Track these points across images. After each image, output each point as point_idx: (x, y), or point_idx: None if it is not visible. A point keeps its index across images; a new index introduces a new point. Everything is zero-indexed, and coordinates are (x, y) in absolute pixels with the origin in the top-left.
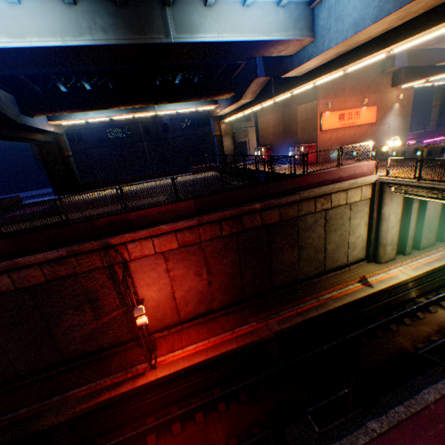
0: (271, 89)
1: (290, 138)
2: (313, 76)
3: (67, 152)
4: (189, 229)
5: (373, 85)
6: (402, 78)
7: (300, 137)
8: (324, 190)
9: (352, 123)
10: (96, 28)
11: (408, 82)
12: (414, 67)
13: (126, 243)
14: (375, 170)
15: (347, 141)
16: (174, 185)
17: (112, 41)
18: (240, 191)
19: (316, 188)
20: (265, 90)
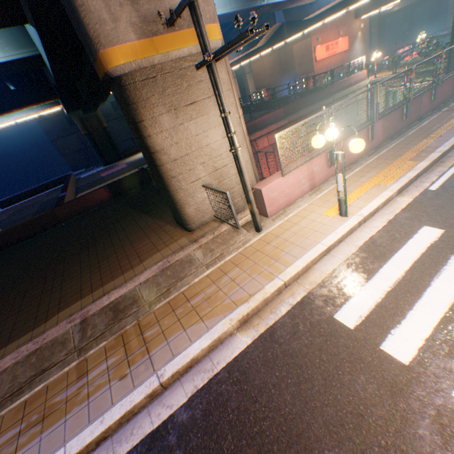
0: (284, 32)
1: (289, 74)
2: (323, 17)
3: (105, 124)
4: (283, 127)
5: (343, 19)
6: (362, 11)
7: (297, 71)
8: (344, 93)
9: (334, 53)
10: (232, 1)
11: (367, 14)
12: (370, 1)
13: (255, 141)
14: (367, 76)
15: (332, 68)
16: (272, 100)
17: (239, 8)
18: (303, 100)
19: (340, 93)
20: (277, 34)
